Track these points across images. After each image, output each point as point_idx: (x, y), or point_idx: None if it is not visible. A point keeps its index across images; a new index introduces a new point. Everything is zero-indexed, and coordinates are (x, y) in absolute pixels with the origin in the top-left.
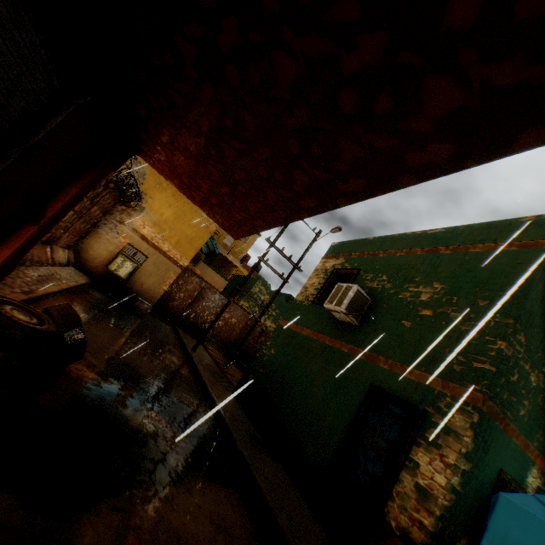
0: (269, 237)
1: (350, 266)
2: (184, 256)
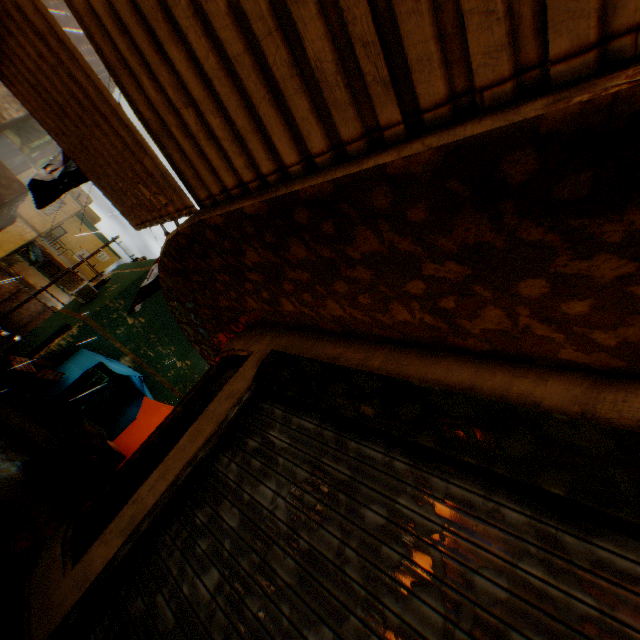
0: (84, 254)
1: (111, 277)
2: None
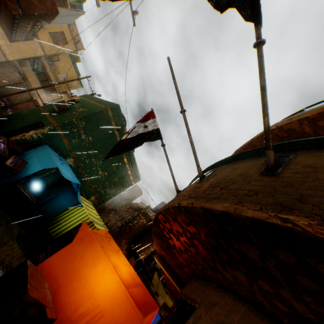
0: (66, 78)
1: (79, 100)
2: (12, 55)
